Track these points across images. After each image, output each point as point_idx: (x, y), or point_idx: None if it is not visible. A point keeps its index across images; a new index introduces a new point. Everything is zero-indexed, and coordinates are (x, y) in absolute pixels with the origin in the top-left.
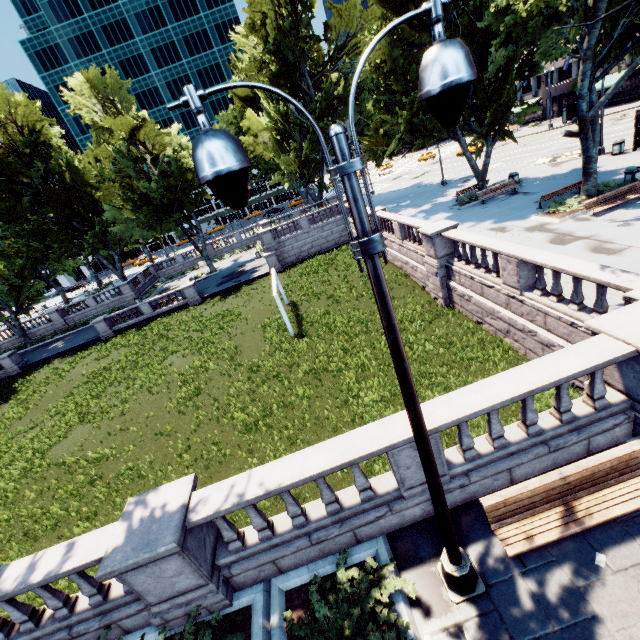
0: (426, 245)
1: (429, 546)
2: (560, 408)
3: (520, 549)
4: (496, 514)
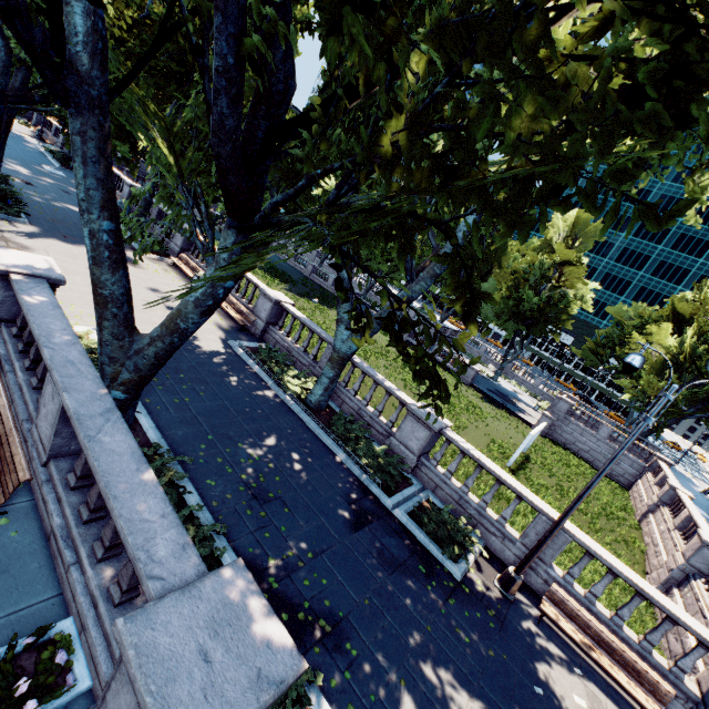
0: (690, 544)
1: (501, 570)
2: (648, 634)
3: (548, 611)
4: (553, 596)
